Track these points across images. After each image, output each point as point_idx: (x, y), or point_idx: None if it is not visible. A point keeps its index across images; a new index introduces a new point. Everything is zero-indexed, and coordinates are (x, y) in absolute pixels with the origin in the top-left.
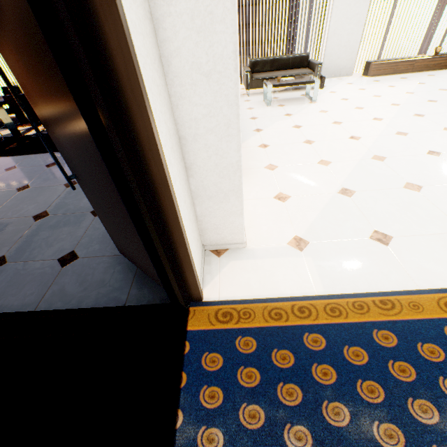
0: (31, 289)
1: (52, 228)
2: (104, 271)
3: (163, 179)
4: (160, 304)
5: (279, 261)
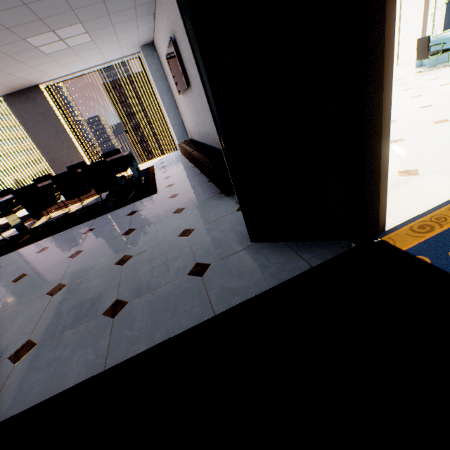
0: (187, 304)
1: (148, 261)
2: (252, 259)
3: (390, 58)
4: (348, 249)
5: (410, 186)
